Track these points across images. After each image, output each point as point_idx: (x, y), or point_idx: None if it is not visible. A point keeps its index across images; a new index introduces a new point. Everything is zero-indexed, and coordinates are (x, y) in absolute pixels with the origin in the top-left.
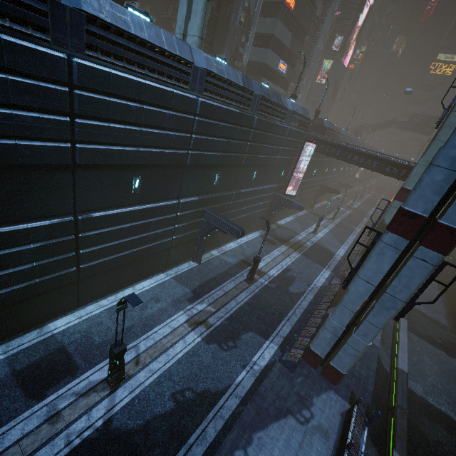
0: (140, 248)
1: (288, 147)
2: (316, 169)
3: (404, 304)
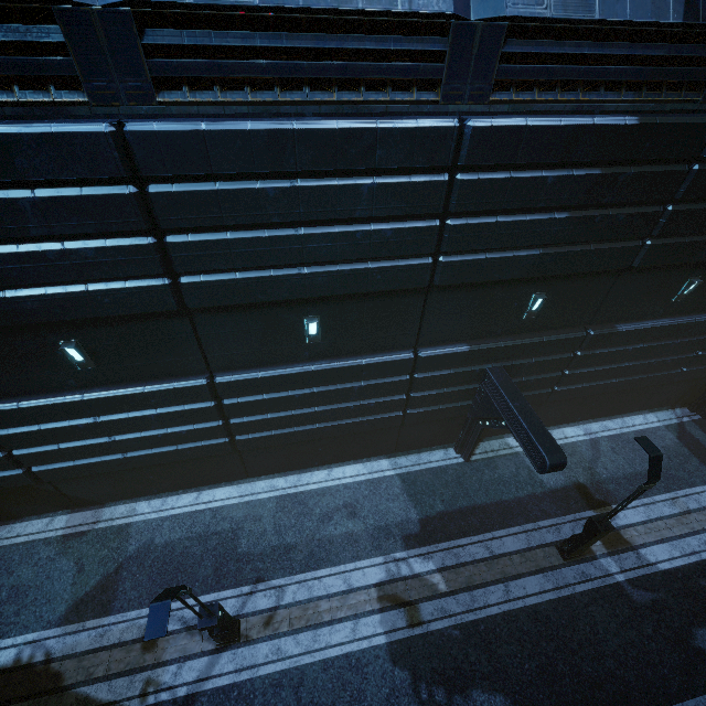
0: (333, 423)
1: None
2: None
3: None
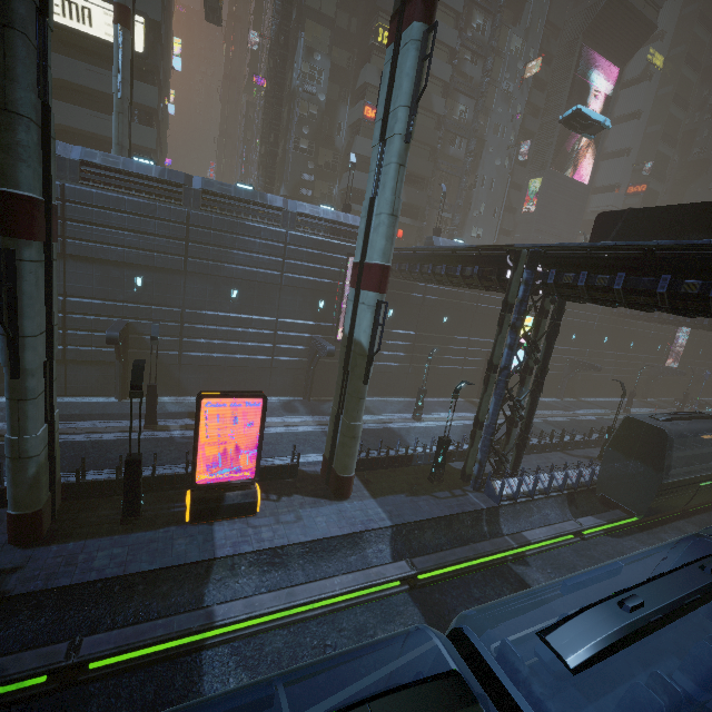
0: None
1: (313, 263)
2: (447, 317)
3: (6, 340)
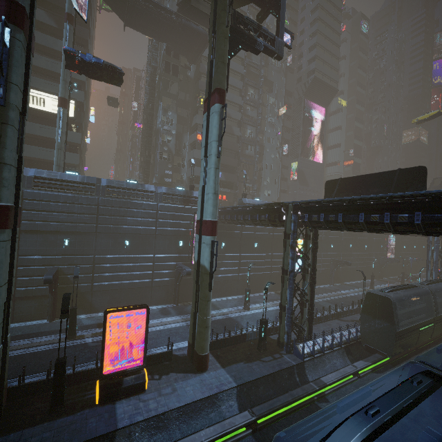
0: None
1: (174, 220)
2: (256, 242)
3: None
